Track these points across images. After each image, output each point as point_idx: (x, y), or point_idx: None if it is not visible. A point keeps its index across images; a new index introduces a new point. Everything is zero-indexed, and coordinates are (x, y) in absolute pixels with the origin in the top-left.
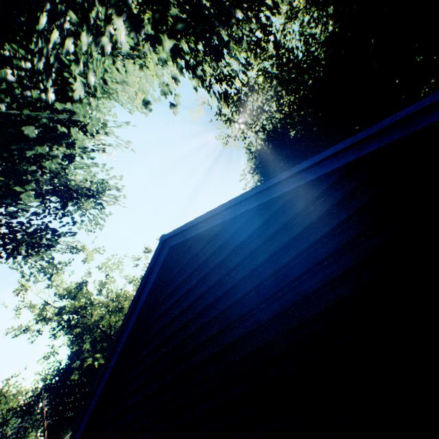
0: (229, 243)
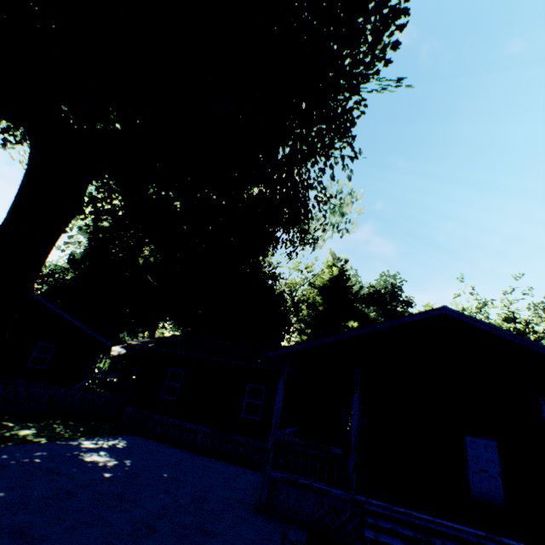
0: (38, 303)
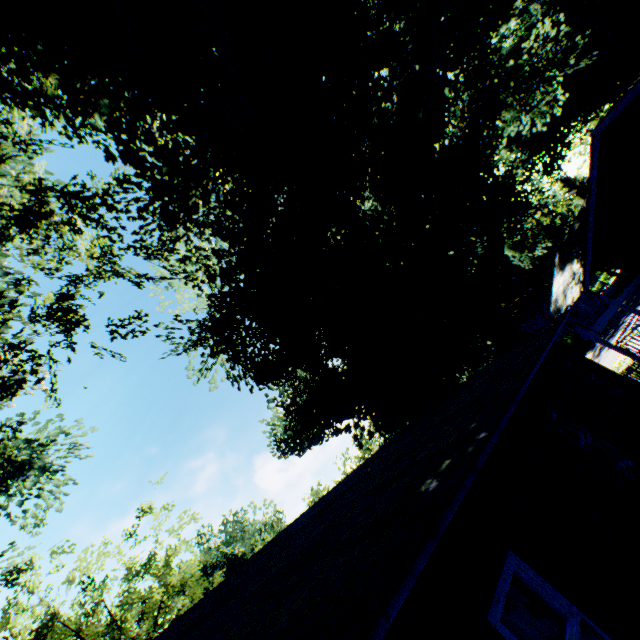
0: None
